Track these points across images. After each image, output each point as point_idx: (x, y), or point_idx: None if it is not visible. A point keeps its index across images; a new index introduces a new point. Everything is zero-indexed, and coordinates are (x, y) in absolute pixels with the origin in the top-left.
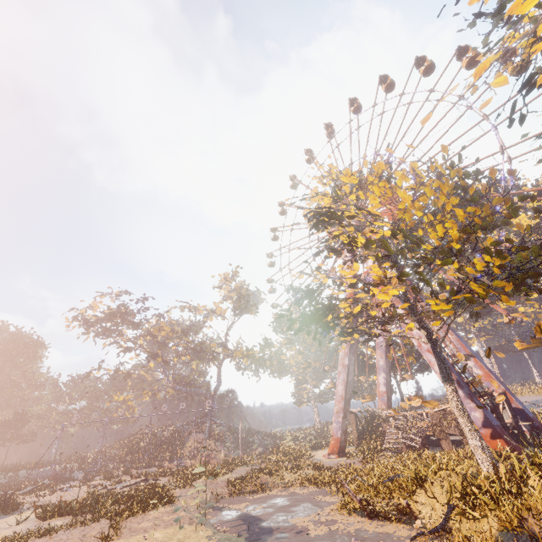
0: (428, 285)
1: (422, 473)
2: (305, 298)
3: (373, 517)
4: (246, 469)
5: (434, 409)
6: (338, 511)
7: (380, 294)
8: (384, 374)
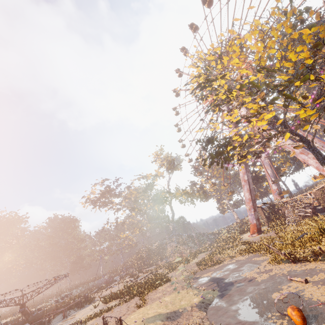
0: (294, 100)
1: (324, 227)
2: (208, 144)
3: (296, 262)
4: (204, 254)
5: (315, 189)
6: (270, 264)
7: (259, 121)
8: (273, 178)
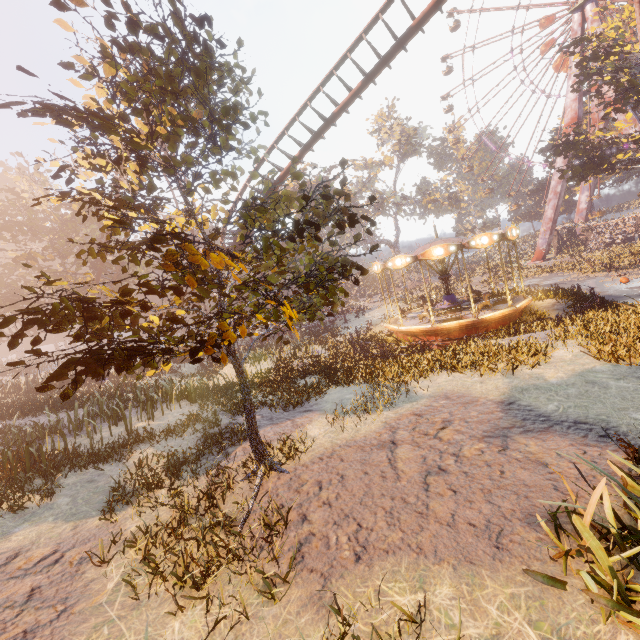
0: None
1: None
2: (570, 150)
3: (610, 271)
4: (478, 278)
5: None
6: (583, 274)
7: None
8: (588, 193)
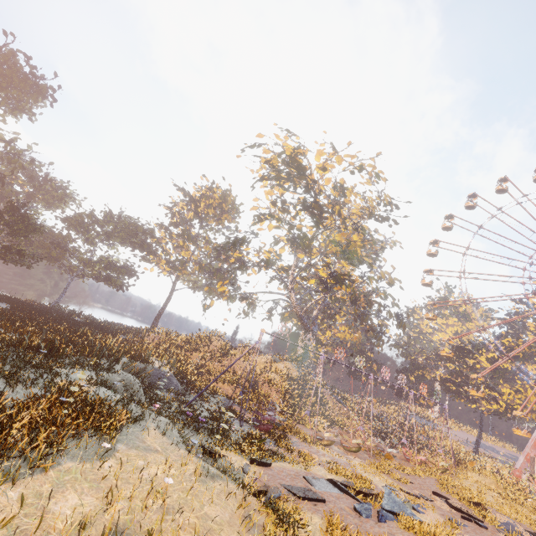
0: None
1: None
2: None
3: None
4: None
5: None
6: None
7: None
8: None
